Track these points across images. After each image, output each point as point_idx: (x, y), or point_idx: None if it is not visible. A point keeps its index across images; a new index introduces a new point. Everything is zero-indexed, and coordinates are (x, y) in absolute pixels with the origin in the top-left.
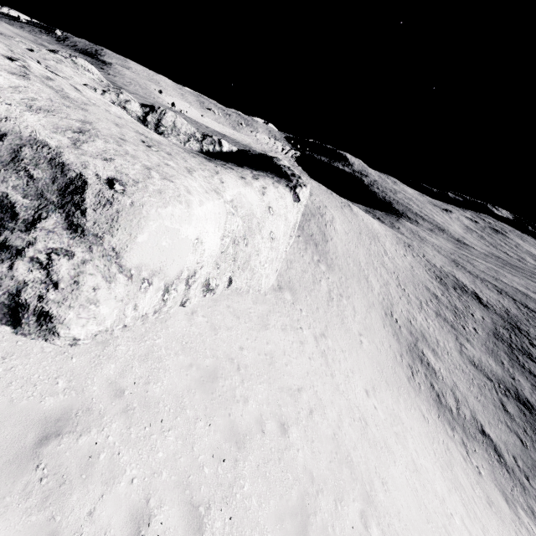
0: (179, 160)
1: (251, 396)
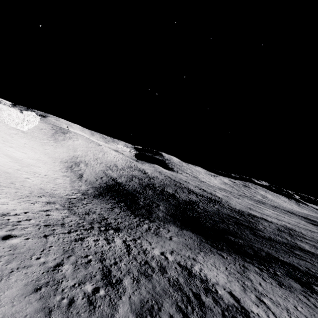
0: None
1: None
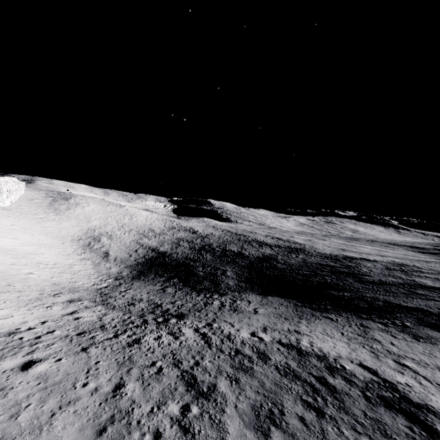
0: None
1: None
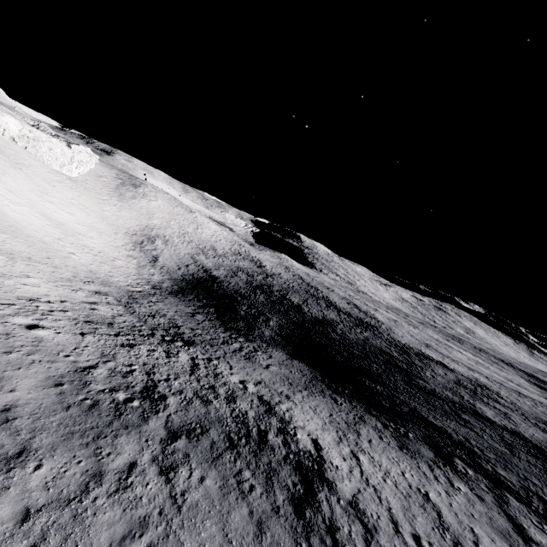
0: (17, 118)
1: (6, 145)
